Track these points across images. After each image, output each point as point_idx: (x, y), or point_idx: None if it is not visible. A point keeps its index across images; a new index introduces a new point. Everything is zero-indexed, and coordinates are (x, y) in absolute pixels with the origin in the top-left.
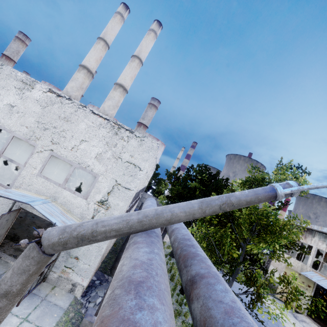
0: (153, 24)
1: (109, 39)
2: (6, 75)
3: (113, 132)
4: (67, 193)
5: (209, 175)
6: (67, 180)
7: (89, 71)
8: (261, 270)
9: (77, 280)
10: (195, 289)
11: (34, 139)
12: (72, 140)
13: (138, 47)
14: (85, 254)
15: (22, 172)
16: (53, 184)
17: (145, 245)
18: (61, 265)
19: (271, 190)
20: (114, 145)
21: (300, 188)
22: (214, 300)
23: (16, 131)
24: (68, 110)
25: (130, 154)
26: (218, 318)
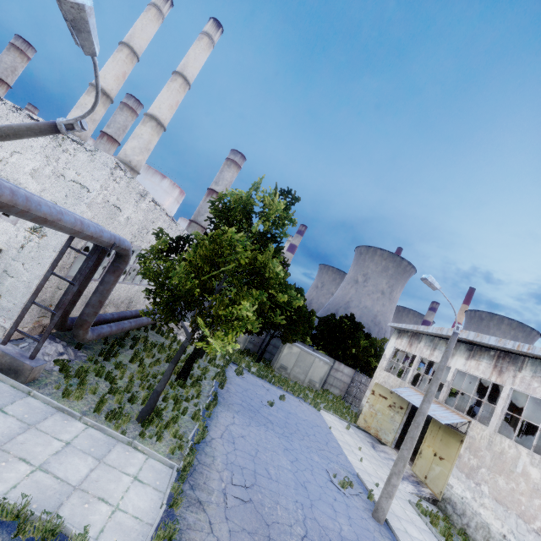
0: (207, 25)
1: (137, 45)
2: None
3: (55, 142)
4: None
5: None
6: None
7: (105, 94)
8: None
9: None
10: None
11: None
12: (0, 151)
13: (183, 59)
14: (9, 291)
15: None
16: None
17: None
18: None
19: (52, 121)
20: (56, 160)
21: (74, 118)
22: None
23: None
24: None
25: (76, 171)
26: None
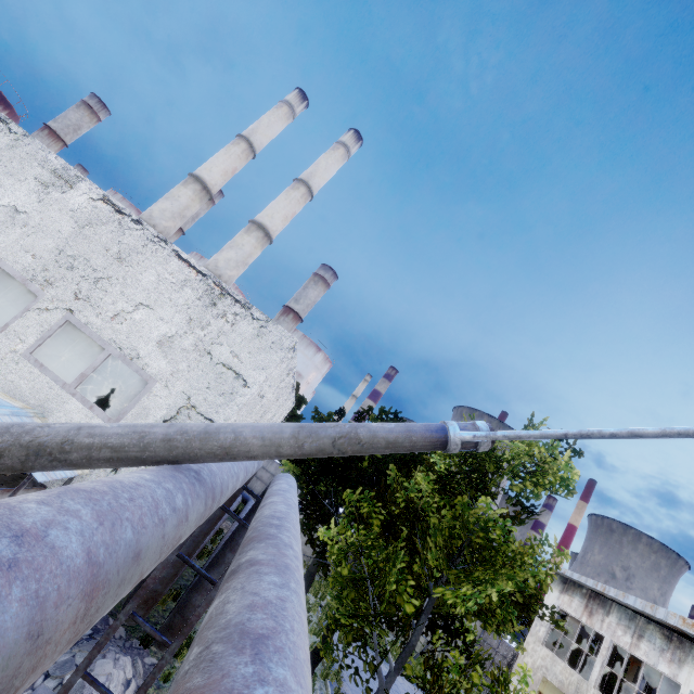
0: (346, 135)
1: (258, 142)
2: (26, 155)
3: (208, 299)
4: (75, 405)
5: None
6: (85, 377)
7: (206, 189)
8: (465, 657)
9: None
10: (229, 581)
11: (42, 282)
12: (119, 300)
13: (311, 166)
14: None
15: None
16: (50, 381)
17: (151, 472)
18: None
19: (438, 430)
20: (204, 326)
21: (490, 434)
22: (246, 591)
23: (8, 258)
24: (130, 241)
25: (231, 348)
26: (231, 612)
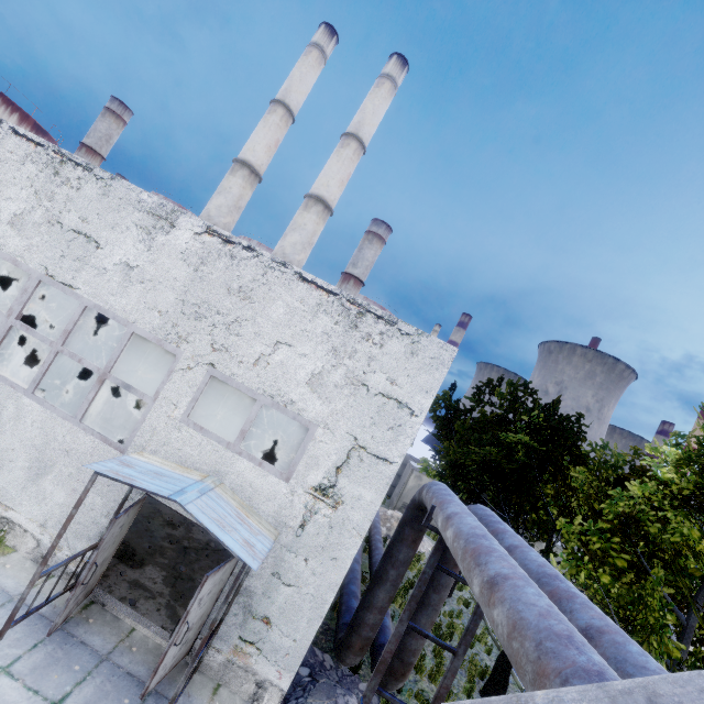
0: (389, 64)
1: (294, 102)
2: (119, 201)
3: (347, 322)
4: (244, 465)
5: (550, 413)
6: (245, 433)
7: (254, 172)
8: None
9: (269, 675)
10: None
11: (176, 339)
12: (255, 343)
13: (357, 114)
14: (284, 613)
15: (149, 415)
16: (215, 443)
17: None
18: (231, 636)
19: None
20: (351, 355)
21: None
22: None
23: (137, 321)
24: (248, 274)
25: (386, 374)
26: None
